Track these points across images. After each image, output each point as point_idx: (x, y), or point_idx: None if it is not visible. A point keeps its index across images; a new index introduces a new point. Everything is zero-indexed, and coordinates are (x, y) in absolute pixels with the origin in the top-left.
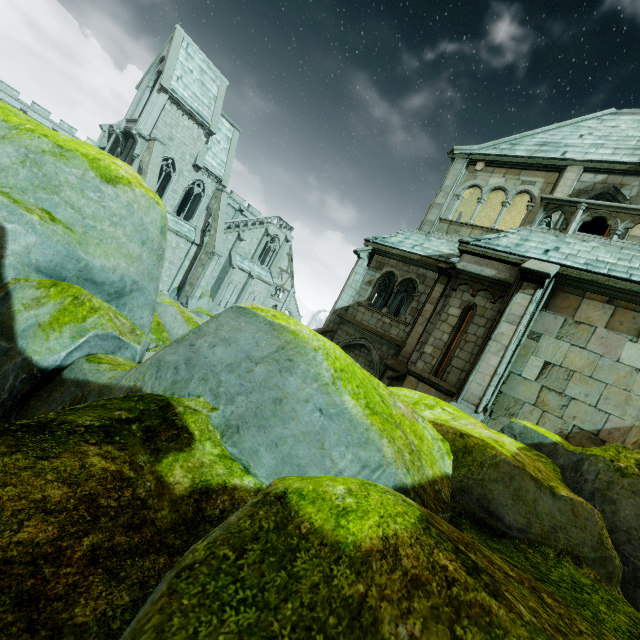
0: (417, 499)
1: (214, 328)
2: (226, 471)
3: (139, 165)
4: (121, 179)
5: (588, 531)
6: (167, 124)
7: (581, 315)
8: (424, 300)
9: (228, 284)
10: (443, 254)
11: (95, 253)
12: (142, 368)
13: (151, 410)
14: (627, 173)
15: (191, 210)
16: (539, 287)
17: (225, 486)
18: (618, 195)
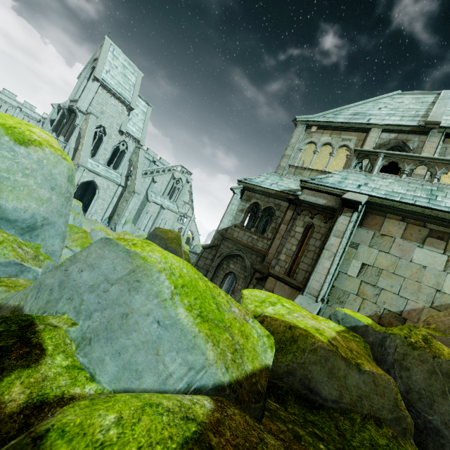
0: (232, 394)
1: (85, 256)
2: (69, 381)
3: (79, 131)
4: (33, 142)
5: (386, 397)
6: (99, 103)
7: (384, 230)
8: (280, 222)
9: (146, 213)
10: (291, 189)
11: (8, 198)
12: (27, 290)
13: (11, 331)
14: (410, 132)
15: (118, 162)
16: (355, 211)
17: (62, 397)
18: (405, 147)
